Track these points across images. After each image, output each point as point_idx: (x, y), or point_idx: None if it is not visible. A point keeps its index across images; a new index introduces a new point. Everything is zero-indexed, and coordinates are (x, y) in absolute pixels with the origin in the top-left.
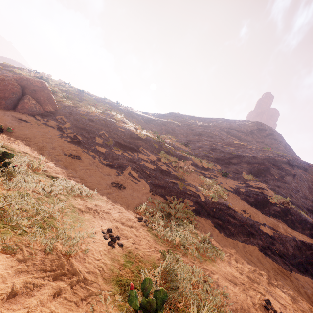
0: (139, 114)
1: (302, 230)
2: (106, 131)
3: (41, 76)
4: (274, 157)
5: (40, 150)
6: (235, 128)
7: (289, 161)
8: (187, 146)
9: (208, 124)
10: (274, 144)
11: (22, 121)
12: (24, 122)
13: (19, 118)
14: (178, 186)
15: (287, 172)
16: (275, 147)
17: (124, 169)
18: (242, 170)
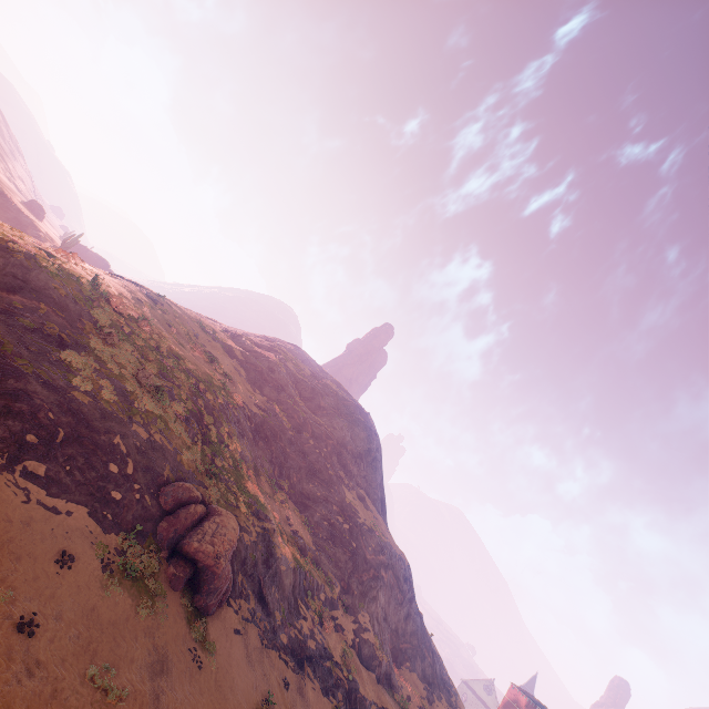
0: (246, 410)
1: (381, 680)
2: (275, 583)
3: (158, 385)
4: (378, 555)
5: (283, 703)
6: (348, 444)
7: (387, 557)
8: (309, 530)
9: (321, 430)
10: (374, 482)
11: (238, 635)
12: (239, 636)
13: (233, 629)
14: (333, 672)
15: (382, 581)
16: (374, 488)
17: (304, 668)
18: (354, 588)
